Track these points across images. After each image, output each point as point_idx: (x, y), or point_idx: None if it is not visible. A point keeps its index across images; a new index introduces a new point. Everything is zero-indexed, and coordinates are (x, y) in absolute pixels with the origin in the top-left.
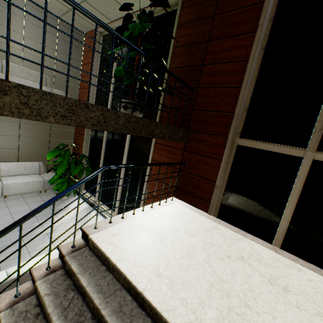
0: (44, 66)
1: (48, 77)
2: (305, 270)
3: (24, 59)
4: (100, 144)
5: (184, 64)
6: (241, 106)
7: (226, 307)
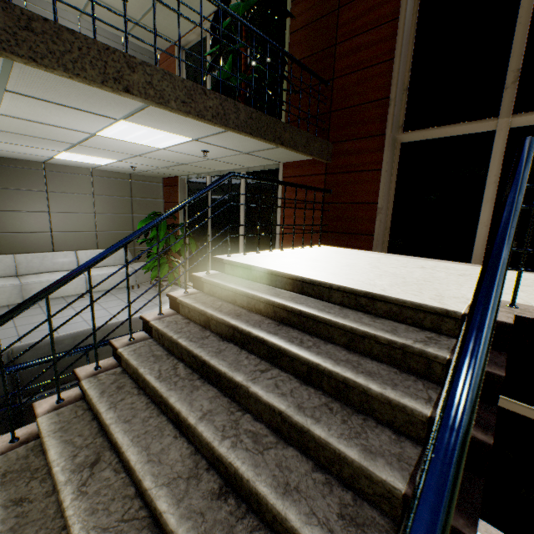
0: (157, 49)
1: None
2: (515, 272)
3: (140, 40)
4: (202, 208)
5: (309, 53)
6: (398, 85)
7: (400, 281)
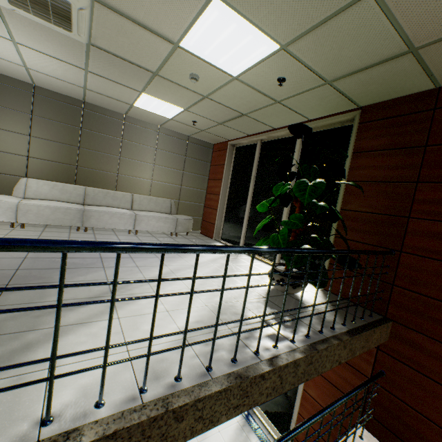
0: (216, 339)
1: (173, 202)
2: None
3: (197, 343)
4: None
5: (369, 209)
6: None
7: None
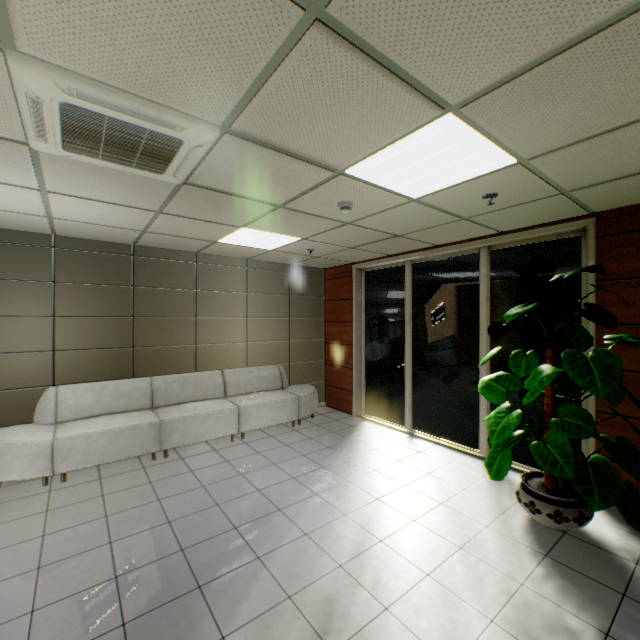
0: None
1: (282, 368)
2: None
3: None
4: None
5: None
6: None
7: None
